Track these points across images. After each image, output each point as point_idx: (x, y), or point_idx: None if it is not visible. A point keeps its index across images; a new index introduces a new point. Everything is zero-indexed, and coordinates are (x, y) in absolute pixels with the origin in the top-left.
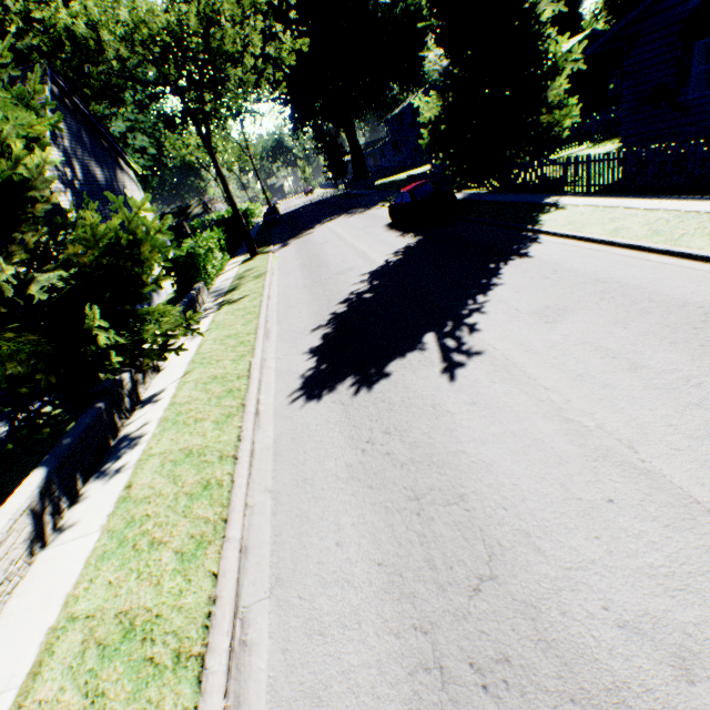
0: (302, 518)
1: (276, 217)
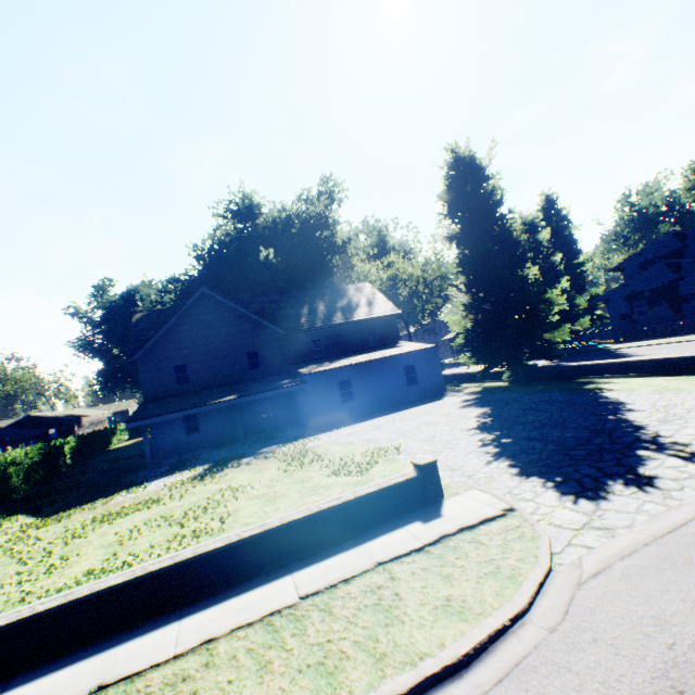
0: None
1: None
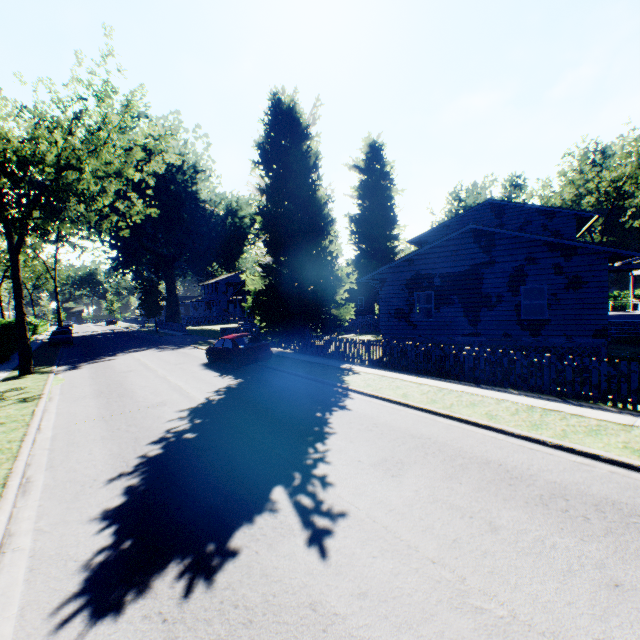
0: None
1: (68, 338)
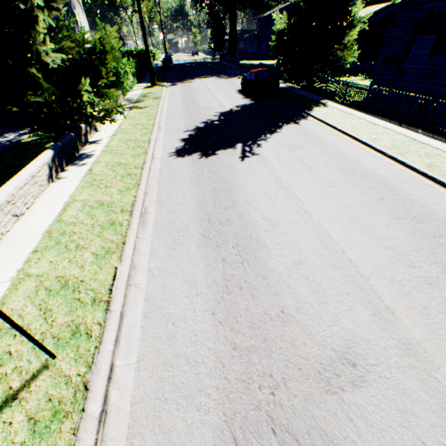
0: (170, 189)
1: (170, 65)
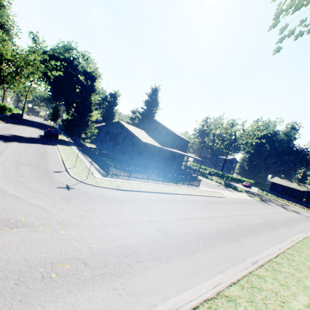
0: None
1: (17, 117)
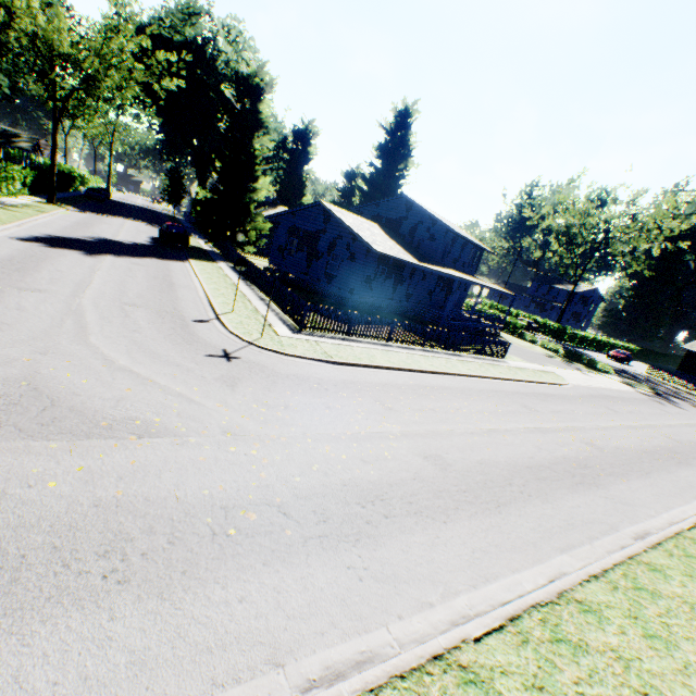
0: None
1: (100, 197)
